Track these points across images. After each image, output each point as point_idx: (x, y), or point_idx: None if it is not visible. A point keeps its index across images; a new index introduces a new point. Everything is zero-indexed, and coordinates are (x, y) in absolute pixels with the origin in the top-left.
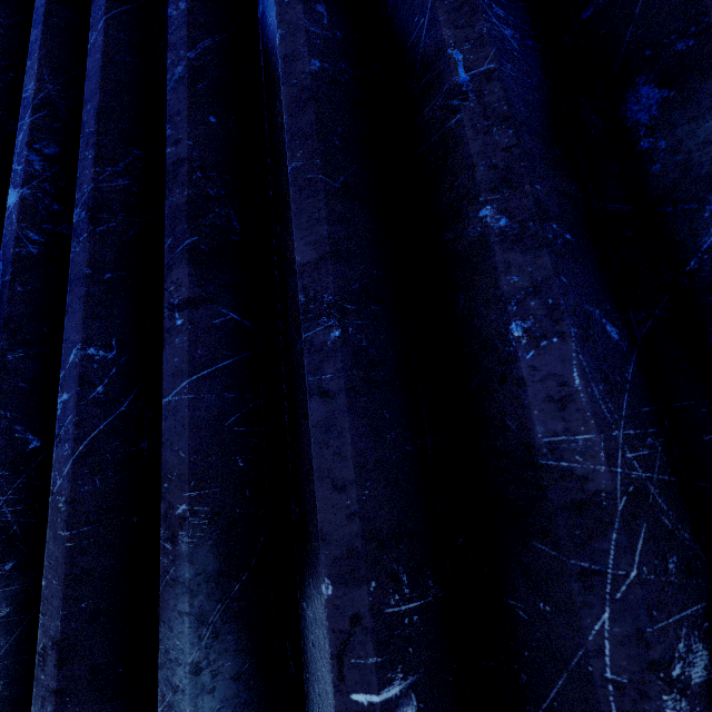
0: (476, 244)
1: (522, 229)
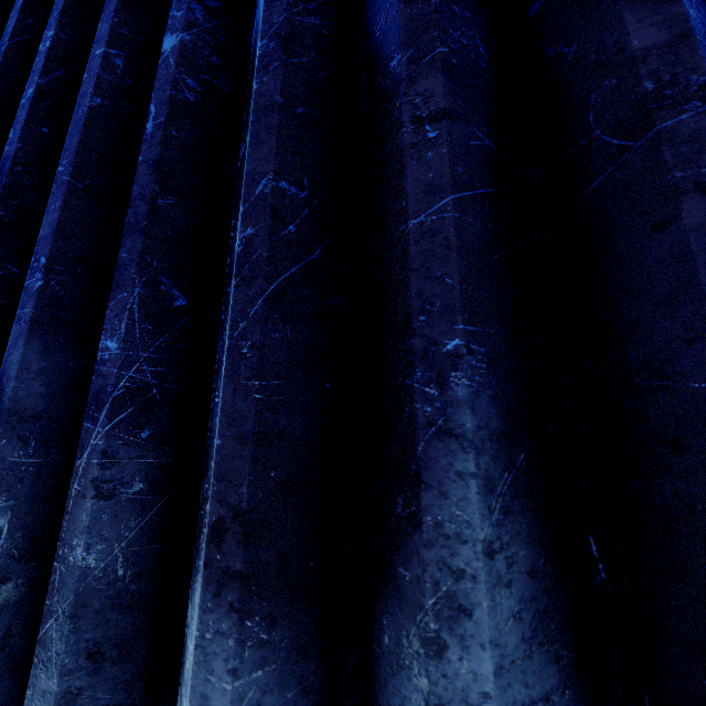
0: None
1: None
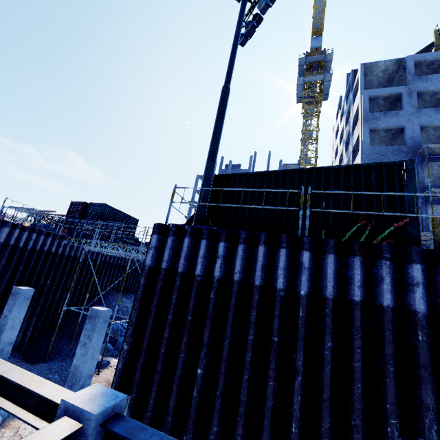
0: None
1: None
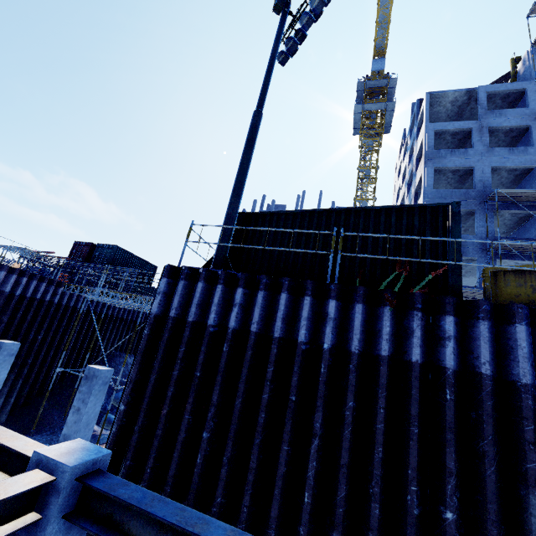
0: (298, 531)
1: (304, 535)
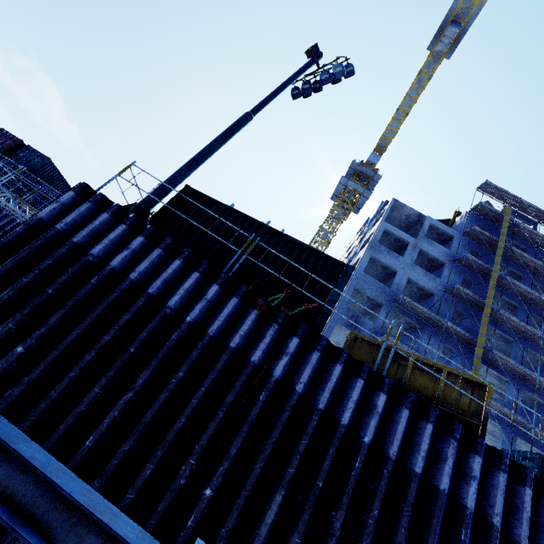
0: None
1: None
